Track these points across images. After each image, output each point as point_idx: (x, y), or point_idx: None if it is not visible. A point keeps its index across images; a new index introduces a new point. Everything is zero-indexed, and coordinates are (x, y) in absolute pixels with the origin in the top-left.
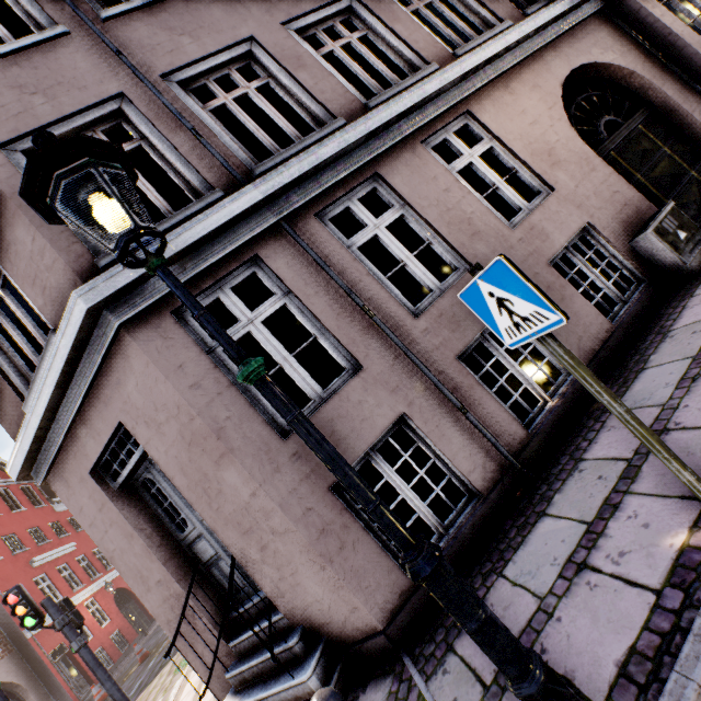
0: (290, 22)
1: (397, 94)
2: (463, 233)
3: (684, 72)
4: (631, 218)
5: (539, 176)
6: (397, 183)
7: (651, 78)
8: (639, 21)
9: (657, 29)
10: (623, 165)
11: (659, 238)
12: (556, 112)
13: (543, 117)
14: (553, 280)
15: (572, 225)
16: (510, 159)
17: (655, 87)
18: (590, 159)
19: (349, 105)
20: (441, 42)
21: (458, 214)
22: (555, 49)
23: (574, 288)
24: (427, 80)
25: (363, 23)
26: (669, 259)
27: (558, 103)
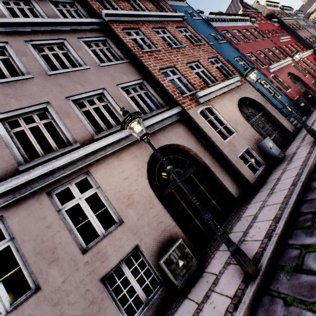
0: (0, 114)
1: (45, 160)
2: (46, 261)
3: (214, 151)
4: (165, 239)
5: (118, 212)
6: (13, 223)
7: (198, 152)
8: (196, 126)
9: (202, 131)
10: (177, 197)
11: (166, 267)
12: (142, 171)
13: (133, 174)
14: (98, 295)
15: (126, 247)
16: (105, 200)
17: (200, 156)
18: (152, 200)
19: (8, 167)
20: (92, 129)
21: (49, 244)
22: (153, 136)
23: (111, 300)
24: (59, 158)
25: (51, 115)
26: (172, 279)
27: (144, 166)
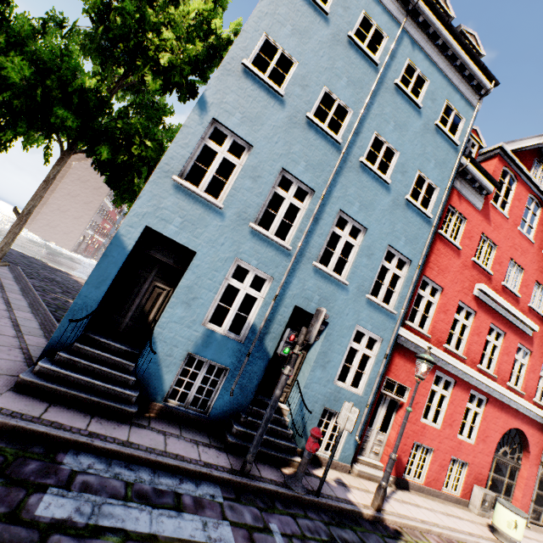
0: None
1: None
2: None
3: None
4: None
5: None
6: None
7: None
8: None
9: None
10: None
11: None
12: None
13: None
14: None
15: None
16: None
17: None
18: None
19: None
20: None
21: None
22: None
23: None
24: None
25: None
26: None
27: None
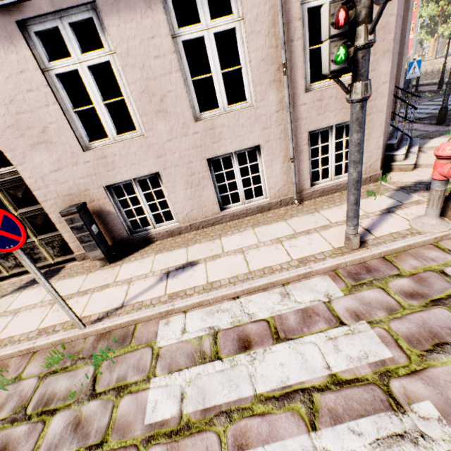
0: None
1: None
2: None
3: None
4: None
5: None
6: None
7: None
8: None
9: None
10: None
11: None
12: None
13: None
14: None
15: None
16: None
17: None
18: None
19: None
20: None
21: None
22: None
23: None
24: None
25: None
26: None
27: None
